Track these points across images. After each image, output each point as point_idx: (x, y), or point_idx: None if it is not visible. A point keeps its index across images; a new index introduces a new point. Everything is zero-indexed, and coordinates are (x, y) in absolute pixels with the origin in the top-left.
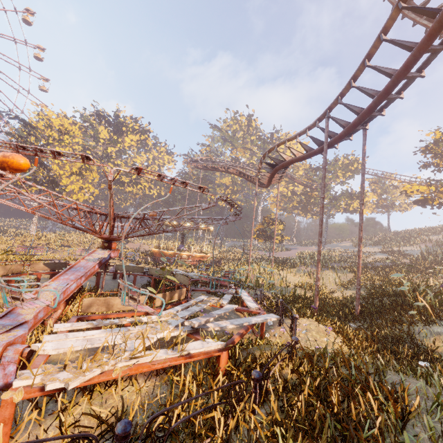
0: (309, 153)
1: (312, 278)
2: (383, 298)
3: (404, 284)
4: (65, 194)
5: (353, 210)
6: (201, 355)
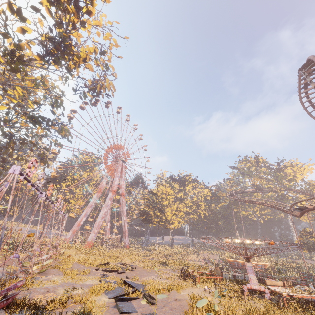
0: None
1: None
2: None
3: None
4: (167, 224)
5: None
6: None
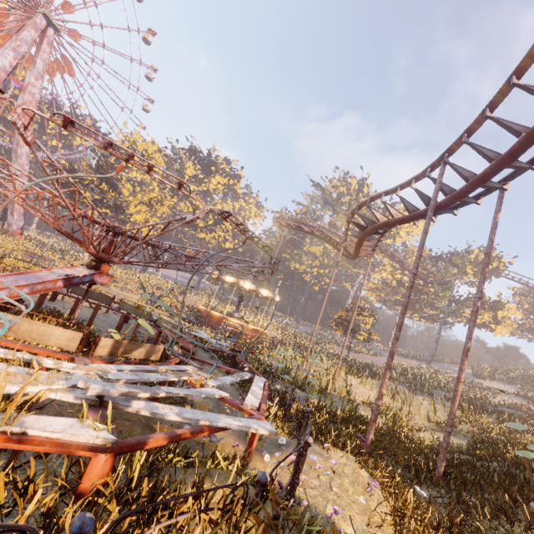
0: (411, 214)
1: (396, 401)
2: (494, 463)
3: (527, 447)
4: (130, 224)
5: (482, 323)
6: (46, 444)
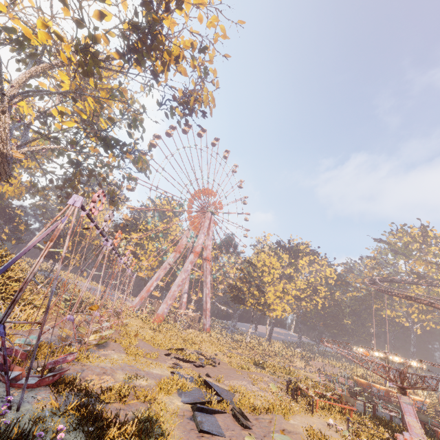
0: None
1: None
2: None
3: None
4: (266, 310)
5: None
6: None
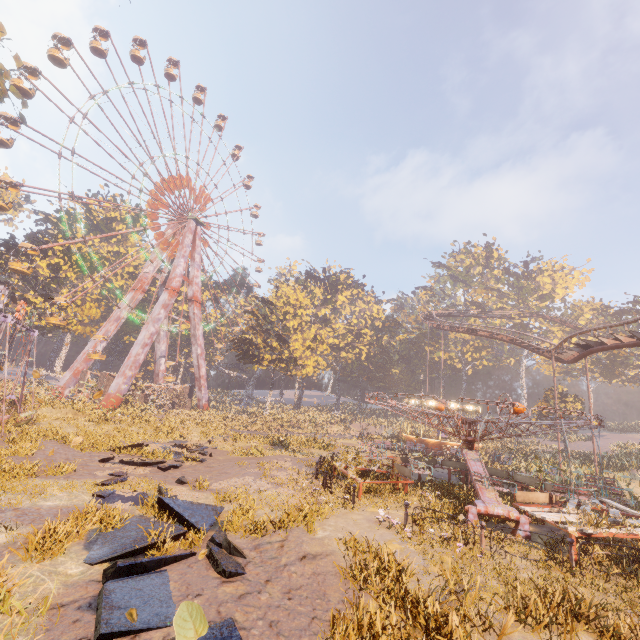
0: None
1: None
2: None
3: None
4: (292, 368)
5: None
6: None
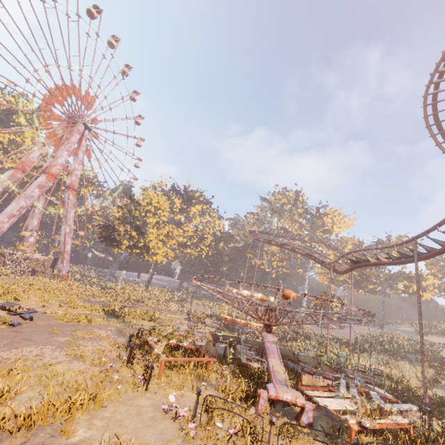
0: (395, 261)
1: (387, 368)
2: None
3: None
4: (146, 254)
5: (412, 292)
6: (402, 425)
